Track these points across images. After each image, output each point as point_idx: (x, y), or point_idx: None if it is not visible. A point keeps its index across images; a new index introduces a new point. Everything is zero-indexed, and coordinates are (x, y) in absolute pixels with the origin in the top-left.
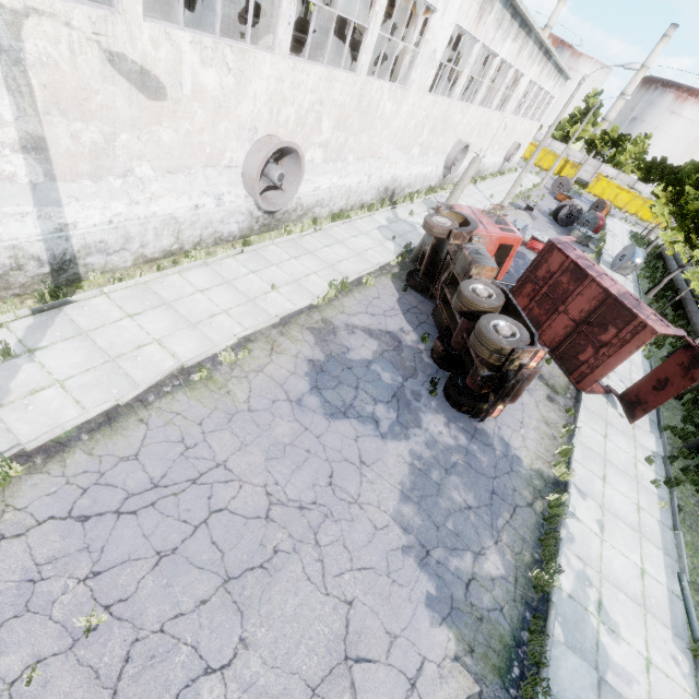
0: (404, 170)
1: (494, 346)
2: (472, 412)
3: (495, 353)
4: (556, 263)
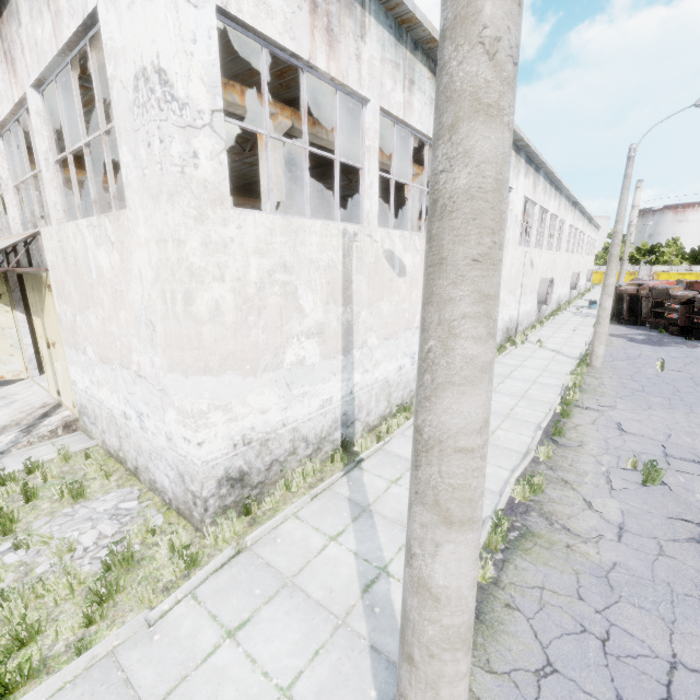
0: (561, 291)
1: None
2: None
3: None
4: (699, 289)
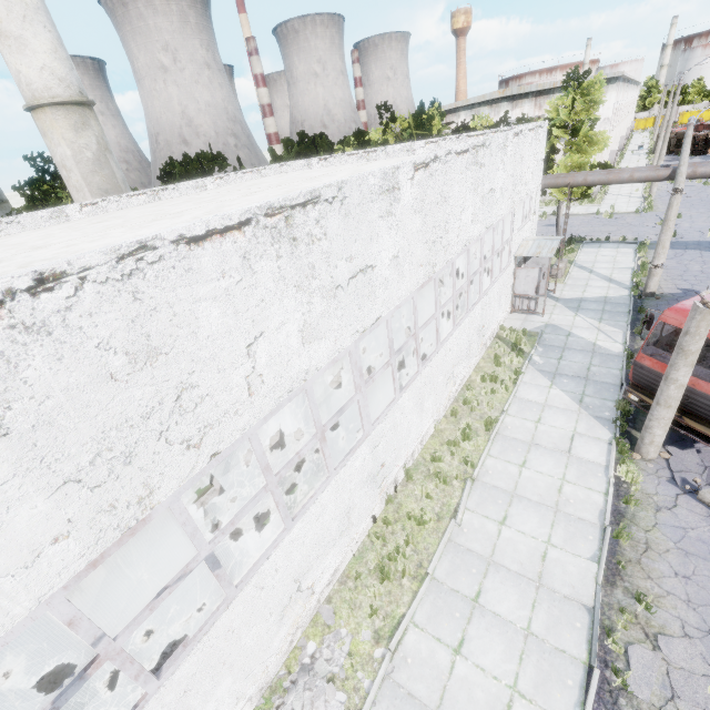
0: None
1: (702, 135)
2: (703, 154)
3: (703, 137)
4: (701, 129)
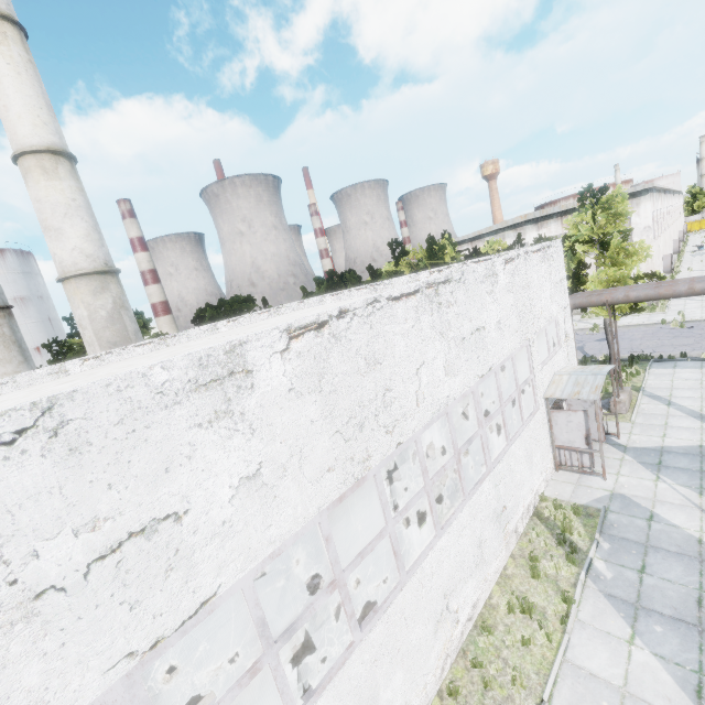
0: None
1: None
2: None
3: None
4: None
